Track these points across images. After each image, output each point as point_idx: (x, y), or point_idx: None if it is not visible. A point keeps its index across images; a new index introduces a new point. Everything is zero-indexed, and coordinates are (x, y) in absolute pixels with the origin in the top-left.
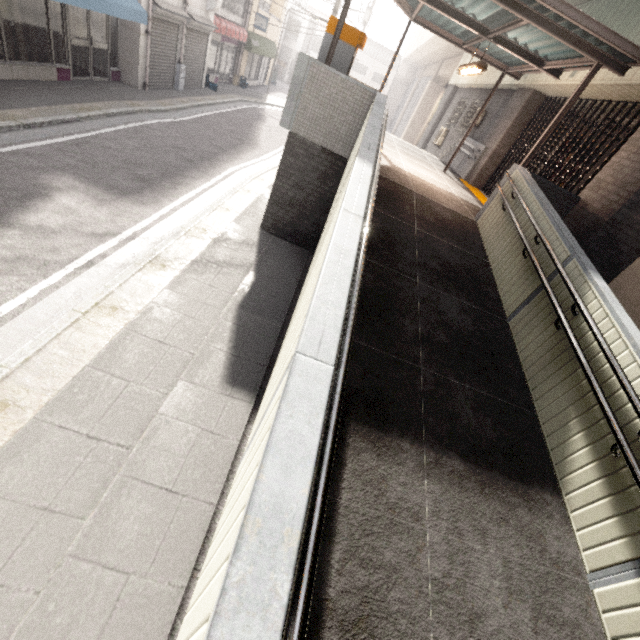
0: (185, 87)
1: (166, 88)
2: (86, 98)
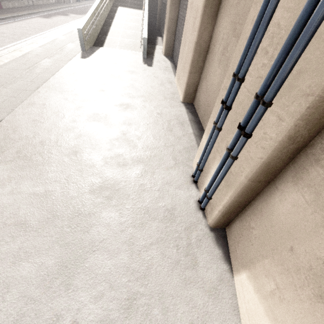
0: (72, 2)
1: (68, 3)
2: (57, 6)
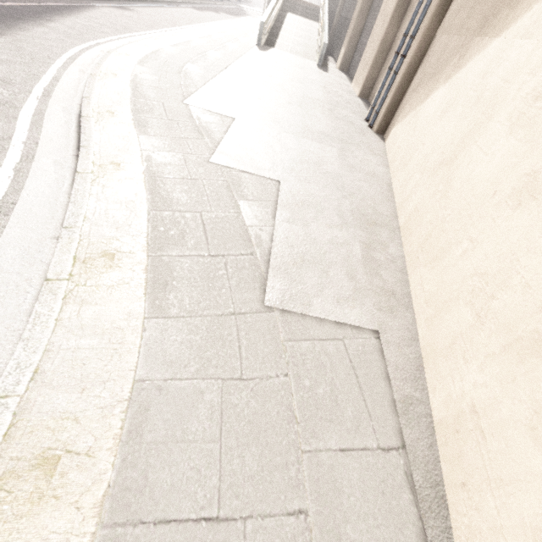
0: None
1: None
2: None
